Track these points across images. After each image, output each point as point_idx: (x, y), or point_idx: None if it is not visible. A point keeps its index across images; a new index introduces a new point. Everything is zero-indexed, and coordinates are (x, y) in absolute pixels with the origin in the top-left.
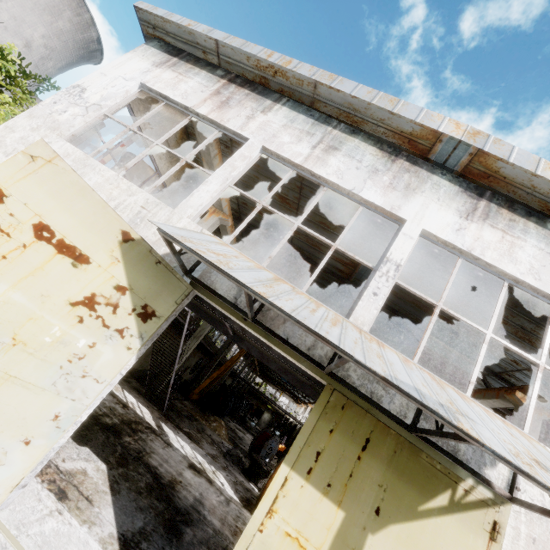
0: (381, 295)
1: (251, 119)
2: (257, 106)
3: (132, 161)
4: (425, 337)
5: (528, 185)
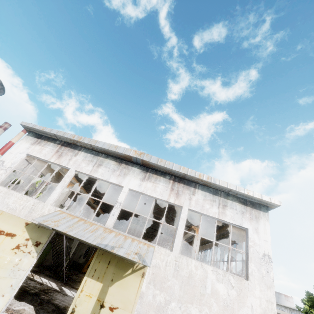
0: (115, 214)
1: (70, 160)
2: (72, 154)
3: (27, 187)
4: (129, 224)
5: (158, 166)
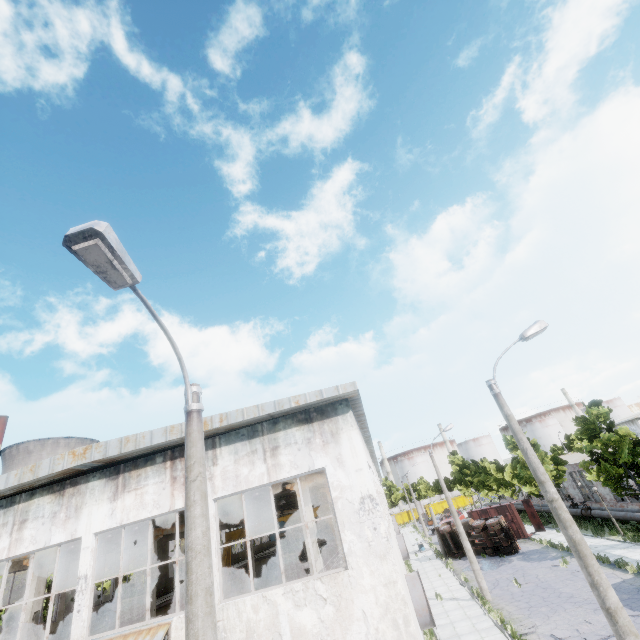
0: (82, 608)
1: None
2: None
3: None
4: (118, 605)
5: (130, 453)
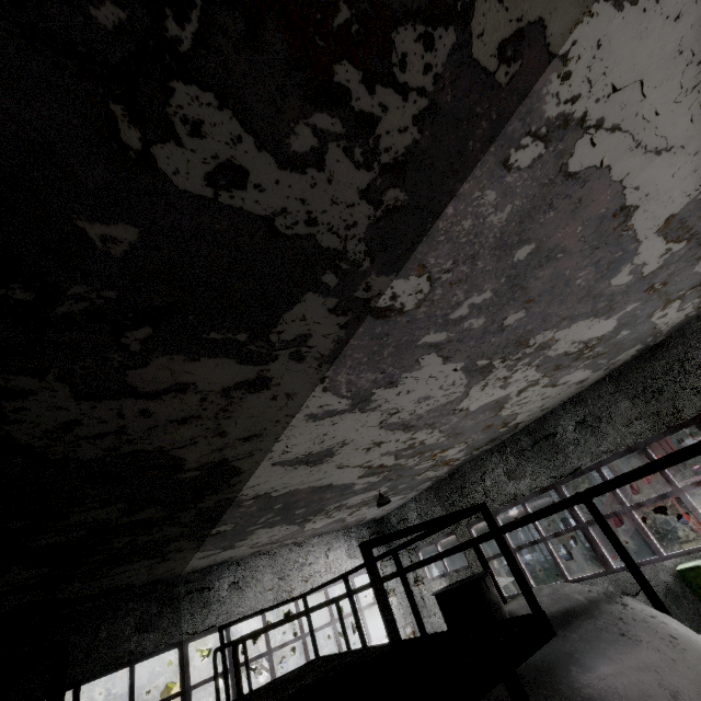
0: None
1: None
2: None
3: None
4: None
5: None
